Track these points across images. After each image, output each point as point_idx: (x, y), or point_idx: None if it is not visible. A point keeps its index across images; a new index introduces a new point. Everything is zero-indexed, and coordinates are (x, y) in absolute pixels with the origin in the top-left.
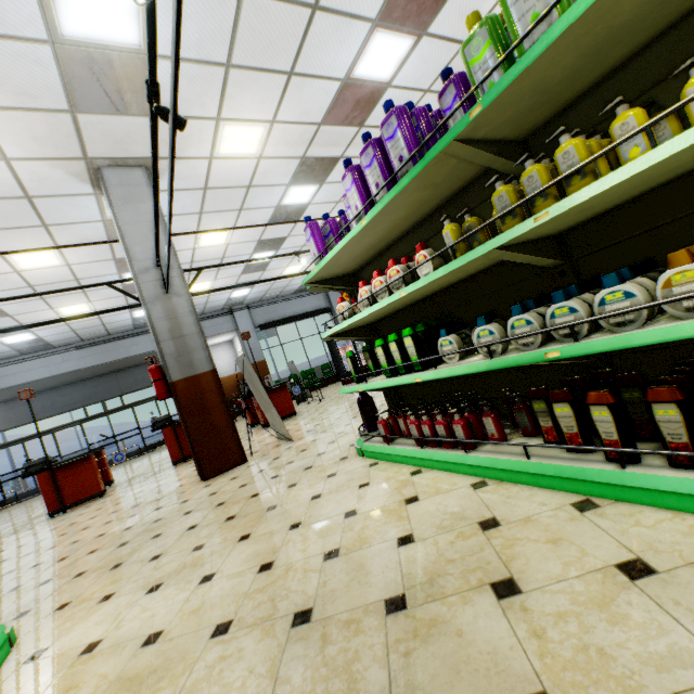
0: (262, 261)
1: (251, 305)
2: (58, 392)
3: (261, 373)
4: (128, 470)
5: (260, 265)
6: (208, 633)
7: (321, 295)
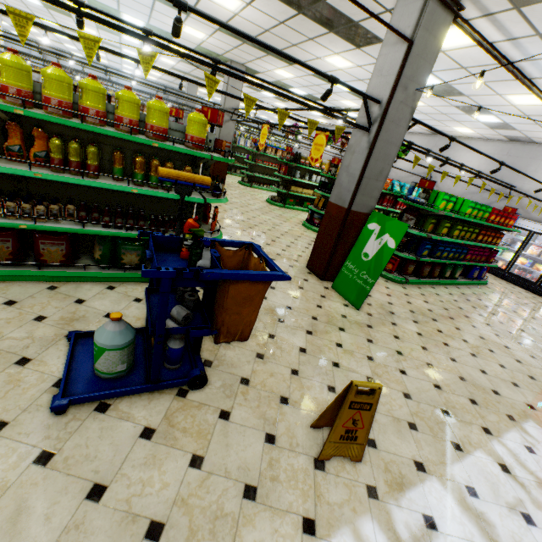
0: None
1: None
2: None
3: None
4: None
5: None
6: None
7: None
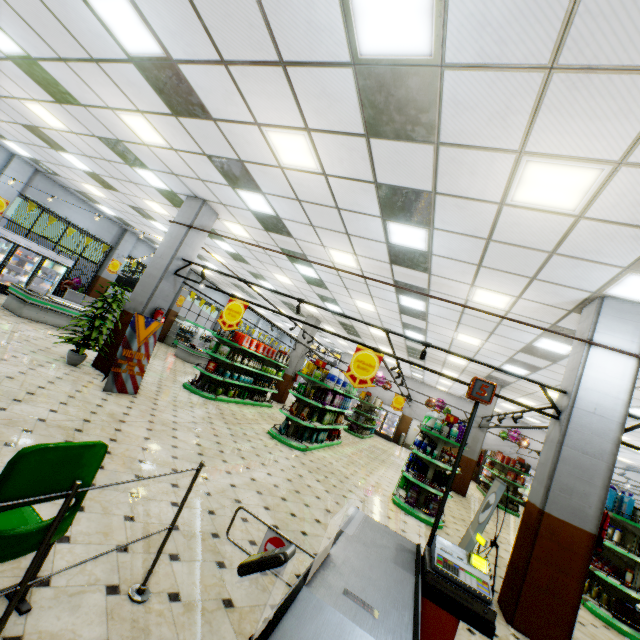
0: None
1: None
2: None
3: None
4: None
5: None
6: (509, 552)
7: None
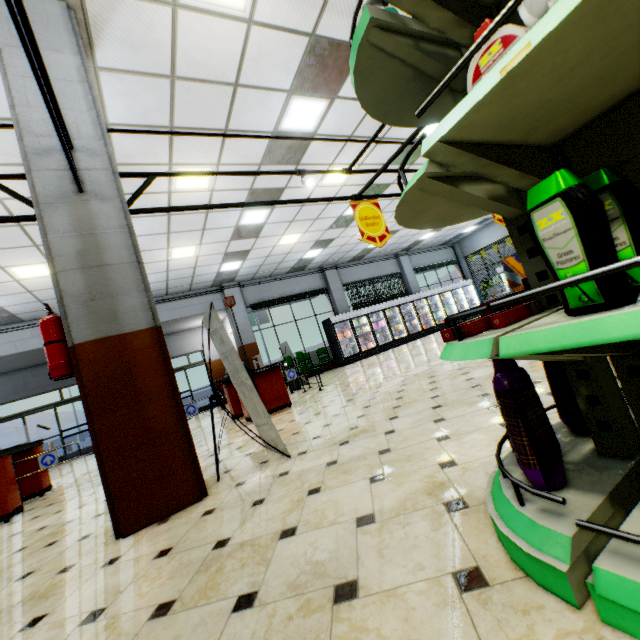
0: (255, 224)
1: (242, 283)
2: (32, 371)
3: (251, 356)
4: (85, 467)
5: (253, 228)
6: None
7: (317, 275)
